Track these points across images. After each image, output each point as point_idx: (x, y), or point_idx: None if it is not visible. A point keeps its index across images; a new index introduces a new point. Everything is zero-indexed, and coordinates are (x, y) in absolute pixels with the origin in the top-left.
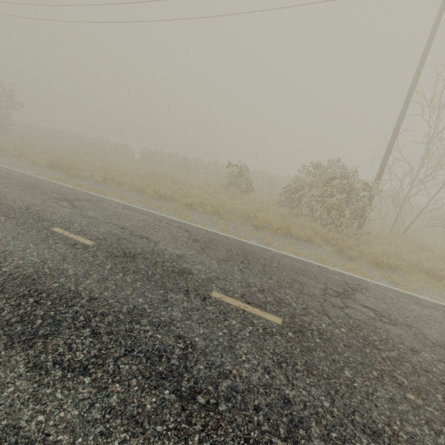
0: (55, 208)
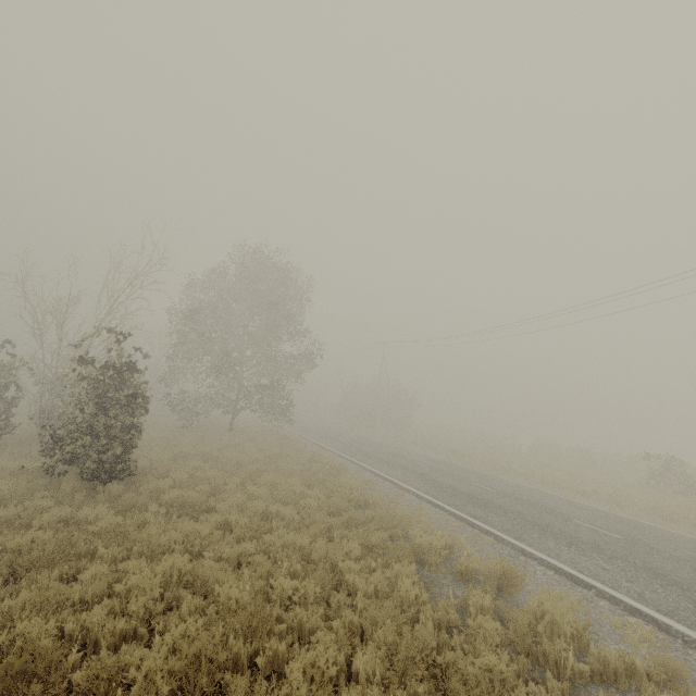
0: (467, 475)
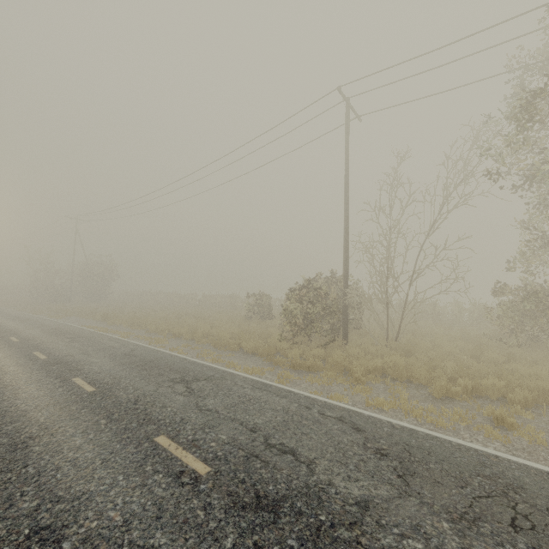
0: (56, 342)
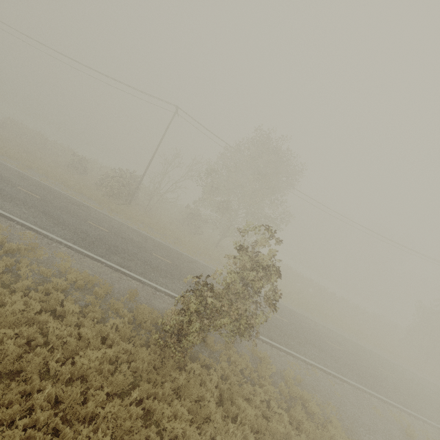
0: None
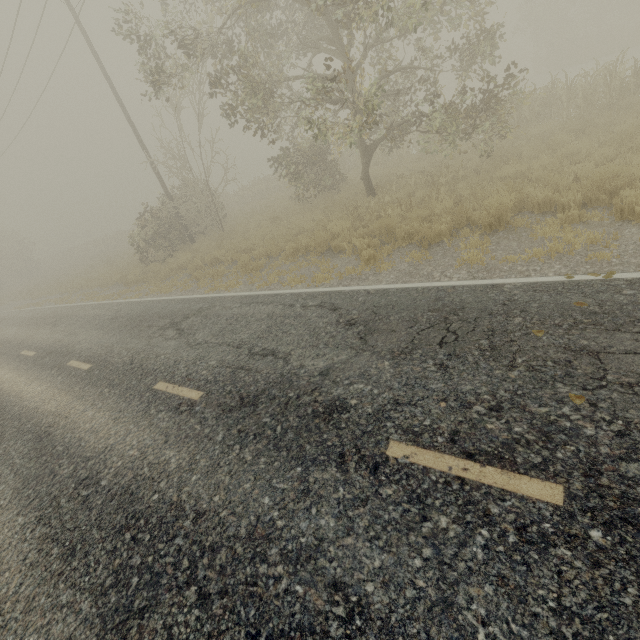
0: None
